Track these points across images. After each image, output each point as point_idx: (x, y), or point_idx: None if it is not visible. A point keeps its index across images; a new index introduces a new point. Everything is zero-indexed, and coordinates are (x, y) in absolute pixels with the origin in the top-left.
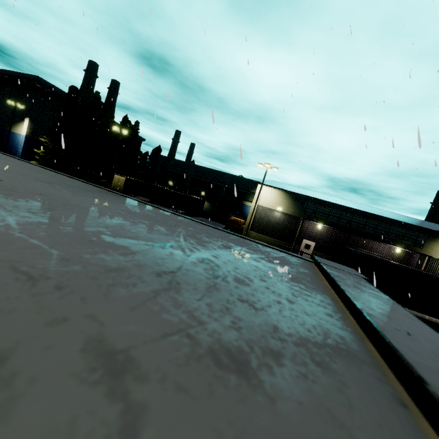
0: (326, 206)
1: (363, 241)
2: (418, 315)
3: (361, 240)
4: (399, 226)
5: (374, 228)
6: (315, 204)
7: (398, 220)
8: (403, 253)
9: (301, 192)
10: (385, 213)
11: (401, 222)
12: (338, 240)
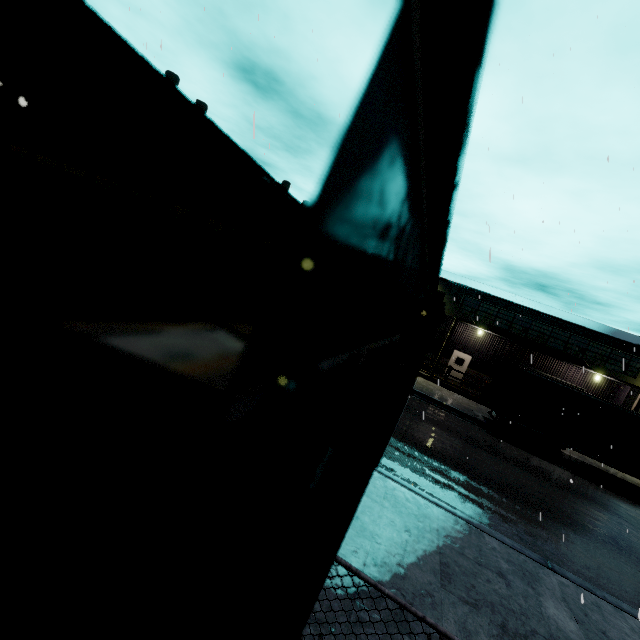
0: (492, 304)
1: (545, 361)
2: (618, 476)
3: (541, 358)
4: (603, 341)
5: (564, 342)
6: (476, 299)
7: (602, 333)
8: (605, 383)
9: (457, 280)
10: (584, 322)
11: (606, 336)
12: (507, 355)
